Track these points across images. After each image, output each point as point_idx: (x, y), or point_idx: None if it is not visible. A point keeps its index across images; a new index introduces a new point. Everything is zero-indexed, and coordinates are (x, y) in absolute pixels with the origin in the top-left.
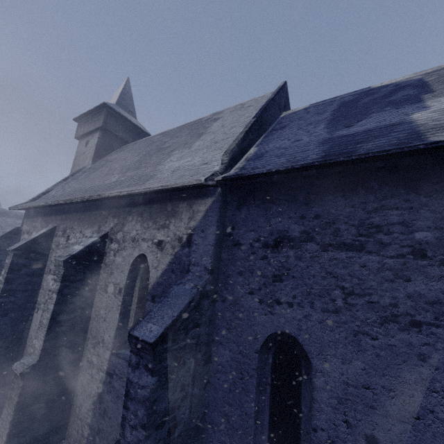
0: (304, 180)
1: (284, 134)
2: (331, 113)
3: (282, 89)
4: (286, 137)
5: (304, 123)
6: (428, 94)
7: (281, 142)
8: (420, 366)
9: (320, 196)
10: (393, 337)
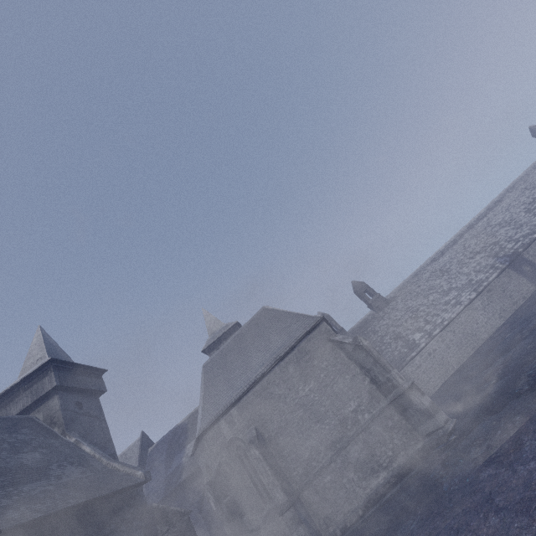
0: (164, 500)
1: (153, 475)
2: (166, 453)
3: (142, 439)
4: (154, 478)
5: (158, 463)
6: (186, 441)
7: (153, 483)
8: (202, 529)
9: (169, 503)
10: (196, 527)
